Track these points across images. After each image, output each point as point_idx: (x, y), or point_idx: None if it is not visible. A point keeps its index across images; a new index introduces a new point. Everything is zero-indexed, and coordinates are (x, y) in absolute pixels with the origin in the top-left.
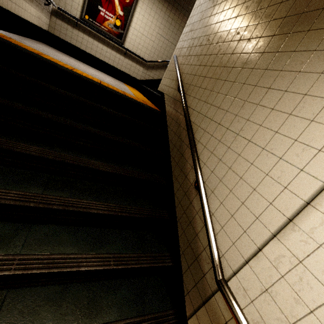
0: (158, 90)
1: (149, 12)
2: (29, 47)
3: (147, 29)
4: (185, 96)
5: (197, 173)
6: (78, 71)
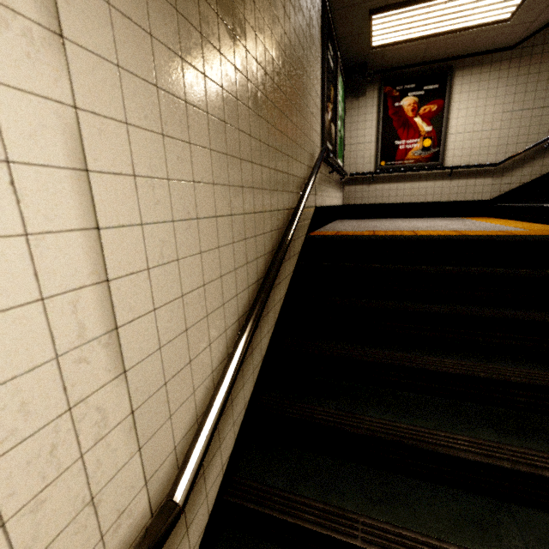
0: None
1: (475, 96)
2: (357, 232)
3: (479, 120)
4: None
5: None
6: (421, 232)
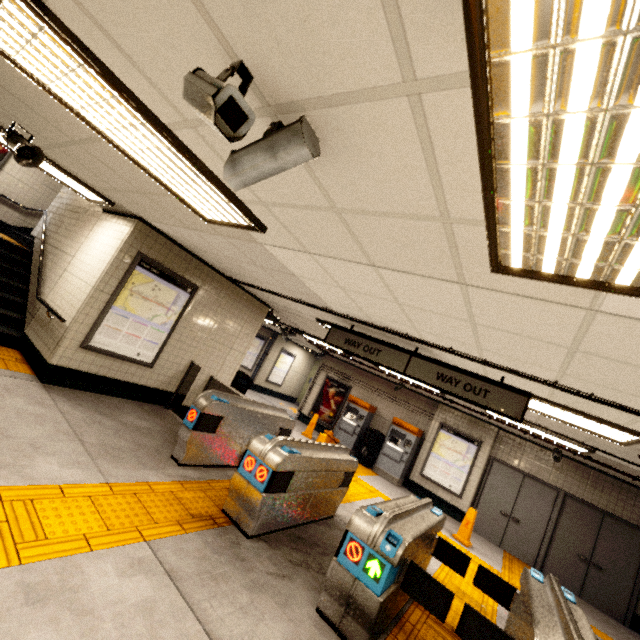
0: (31, 235)
1: None
2: None
3: (28, 178)
4: (45, 237)
5: (39, 269)
6: None
